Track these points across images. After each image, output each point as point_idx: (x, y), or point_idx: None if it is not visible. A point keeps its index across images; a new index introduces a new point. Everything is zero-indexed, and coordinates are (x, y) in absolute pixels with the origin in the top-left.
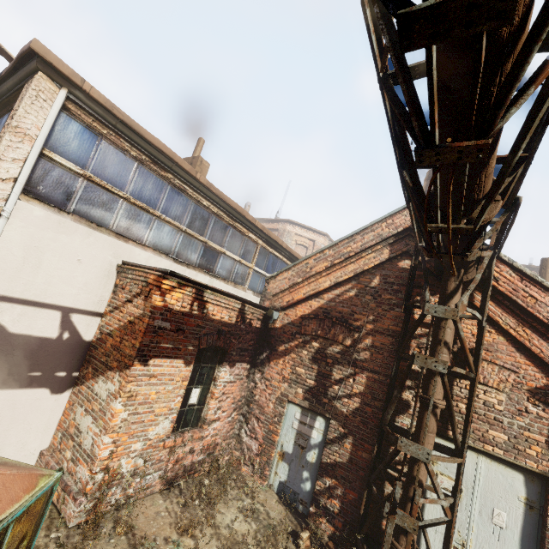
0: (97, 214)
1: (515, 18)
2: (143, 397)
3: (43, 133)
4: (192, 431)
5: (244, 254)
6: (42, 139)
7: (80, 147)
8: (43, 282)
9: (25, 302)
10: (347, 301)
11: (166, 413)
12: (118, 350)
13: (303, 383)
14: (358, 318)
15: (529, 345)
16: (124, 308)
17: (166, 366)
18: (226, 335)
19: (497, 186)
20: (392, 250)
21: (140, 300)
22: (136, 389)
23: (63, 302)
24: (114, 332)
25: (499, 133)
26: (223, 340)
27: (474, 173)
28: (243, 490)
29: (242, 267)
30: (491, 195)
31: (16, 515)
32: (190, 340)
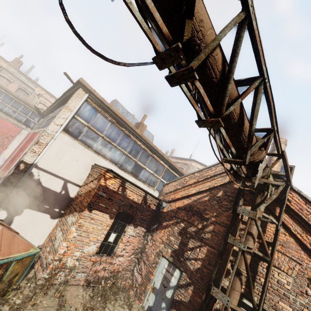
0: (89, 142)
1: (217, 76)
2: (86, 228)
3: (76, 109)
4: (107, 257)
5: (156, 171)
6: (75, 111)
7: (88, 115)
8: (60, 167)
9: (51, 173)
10: (203, 202)
11: (95, 241)
12: (81, 203)
13: (172, 246)
14: (207, 213)
15: (309, 246)
16: (89, 184)
17: (100, 216)
18: (135, 209)
19: (248, 141)
20: (231, 177)
21: (96, 181)
22: (83, 223)
23: (66, 177)
24: (82, 194)
25: (241, 117)
26: (132, 210)
27: (237, 134)
28: (126, 303)
29: (154, 177)
30: (247, 145)
31: (17, 258)
32: (114, 205)
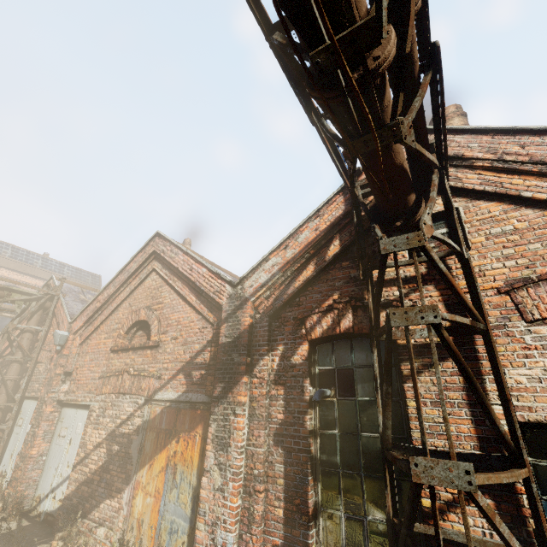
0: None
1: None
2: None
3: None
4: None
5: (1, 327)
6: None
7: None
8: None
9: None
10: None
11: None
12: None
13: None
14: None
15: None
16: None
17: None
18: None
19: None
20: None
21: None
22: None
23: None
24: None
25: None
26: None
27: None
28: None
29: None
30: None
31: None
32: None
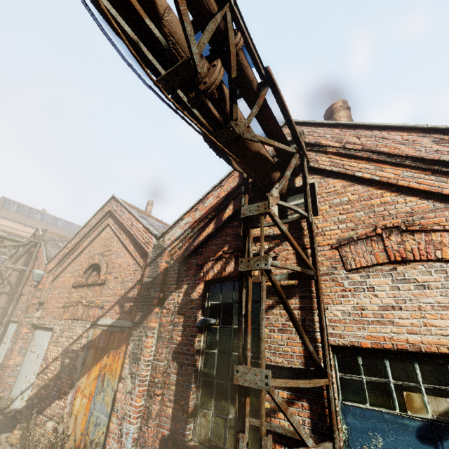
0: None
1: None
2: None
3: None
4: None
5: None
6: None
7: None
8: None
9: None
10: None
11: None
12: None
13: None
14: None
15: None
16: None
17: None
18: None
19: None
20: None
21: None
22: None
23: None
24: None
25: None
26: None
27: None
28: None
29: None
30: None
31: None
32: None
